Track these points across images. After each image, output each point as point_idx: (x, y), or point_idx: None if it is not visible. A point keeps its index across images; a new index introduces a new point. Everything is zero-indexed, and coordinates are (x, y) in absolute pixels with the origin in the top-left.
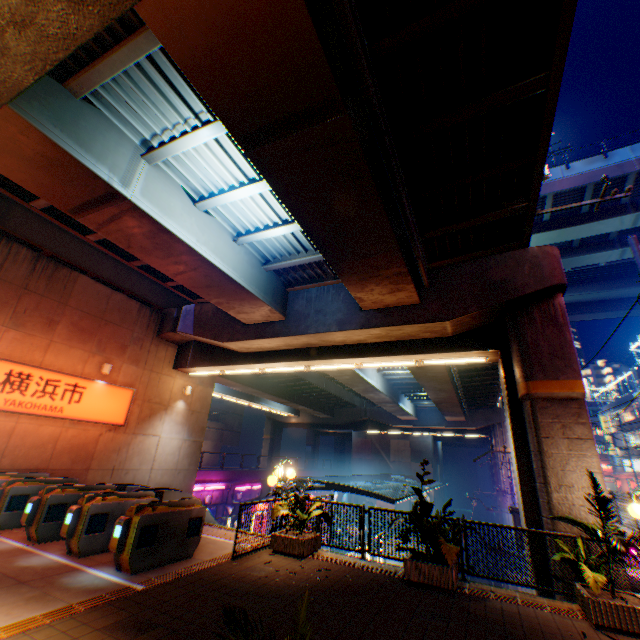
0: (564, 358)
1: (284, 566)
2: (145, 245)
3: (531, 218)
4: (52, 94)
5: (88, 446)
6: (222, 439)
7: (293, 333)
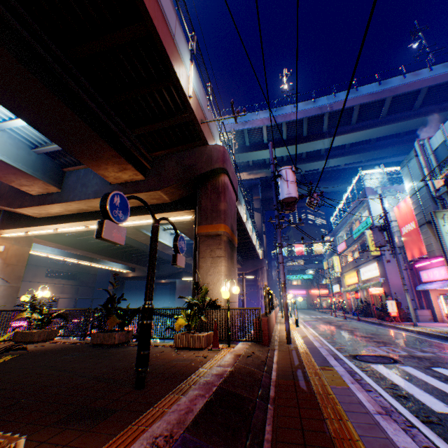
0: (218, 212)
1: (8, 347)
2: None
3: (198, 125)
4: None
5: None
6: (78, 293)
7: (65, 201)
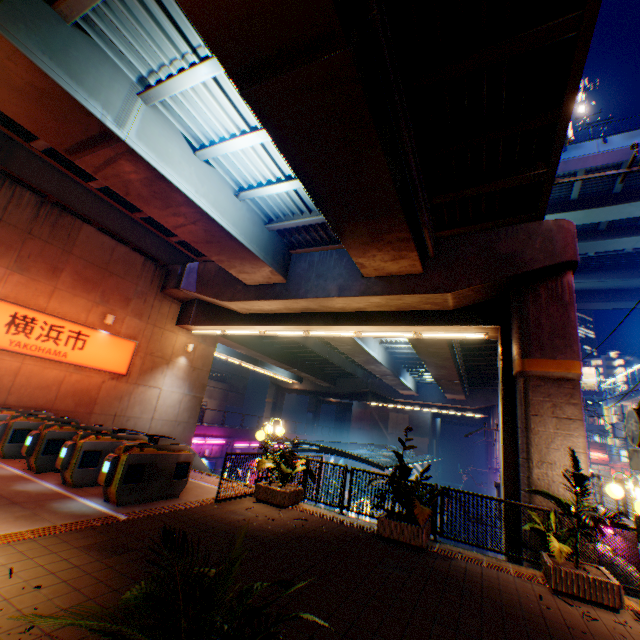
0: (565, 338)
1: (264, 513)
2: (143, 193)
3: (549, 187)
4: (40, 16)
5: (91, 392)
6: (227, 400)
7: (293, 296)
